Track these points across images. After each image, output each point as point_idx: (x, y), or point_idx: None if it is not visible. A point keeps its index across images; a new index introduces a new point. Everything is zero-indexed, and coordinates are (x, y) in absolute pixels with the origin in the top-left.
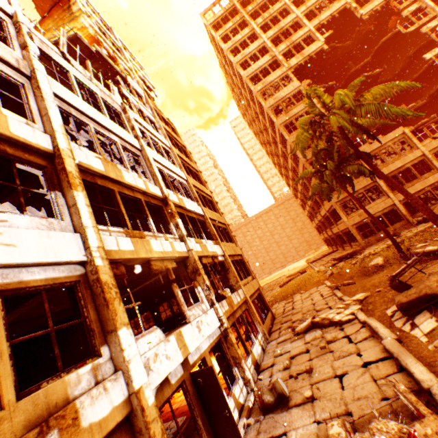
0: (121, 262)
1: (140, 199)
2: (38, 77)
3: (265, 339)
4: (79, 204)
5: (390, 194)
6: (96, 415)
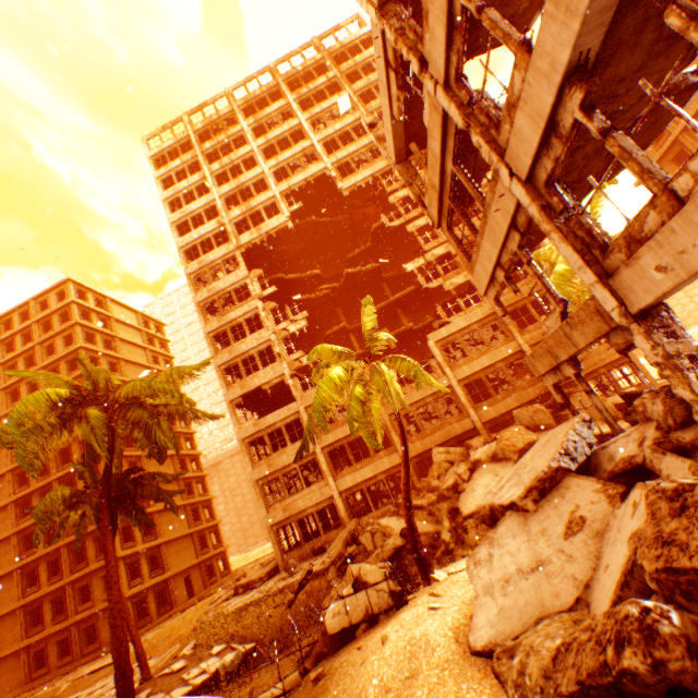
0: None
1: None
2: None
3: None
4: None
5: (330, 479)
6: None
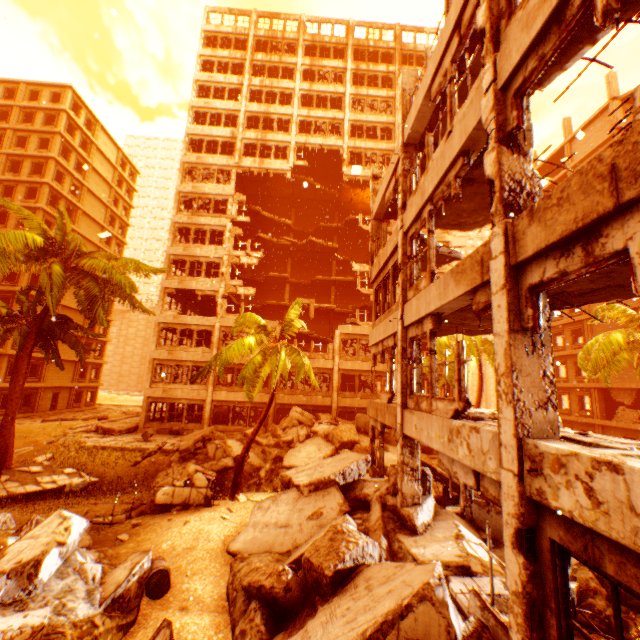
0: None
1: None
2: None
3: None
4: None
5: (211, 387)
6: None
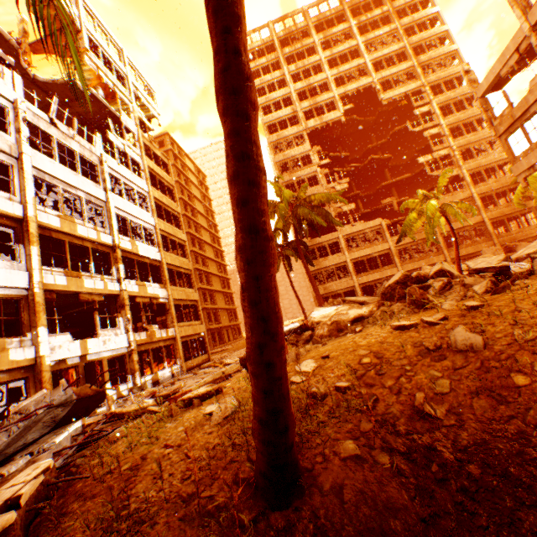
0: (55, 291)
1: (89, 247)
2: (24, 160)
3: (181, 370)
4: (33, 255)
5: (354, 276)
6: (17, 358)
